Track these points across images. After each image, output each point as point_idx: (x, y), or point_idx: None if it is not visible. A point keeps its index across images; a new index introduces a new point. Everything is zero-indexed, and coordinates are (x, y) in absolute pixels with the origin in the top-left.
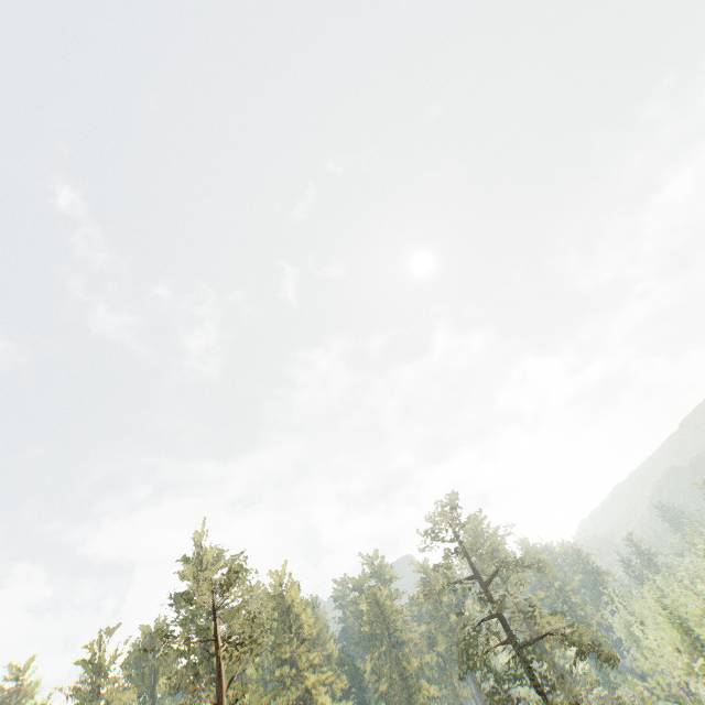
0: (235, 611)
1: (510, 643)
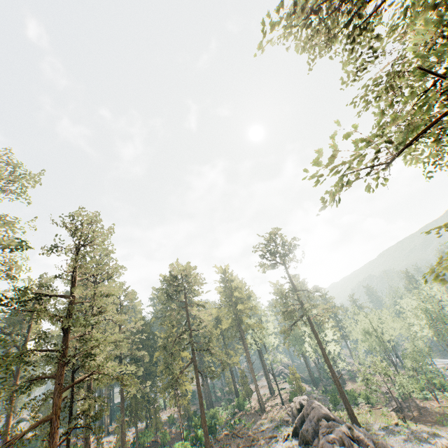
0: None
1: None
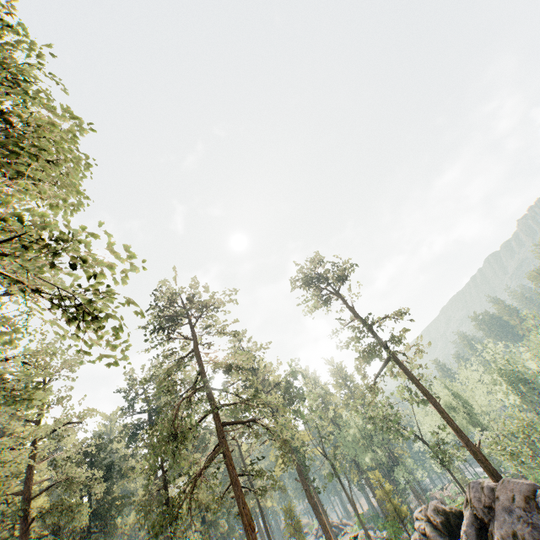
0: None
1: None
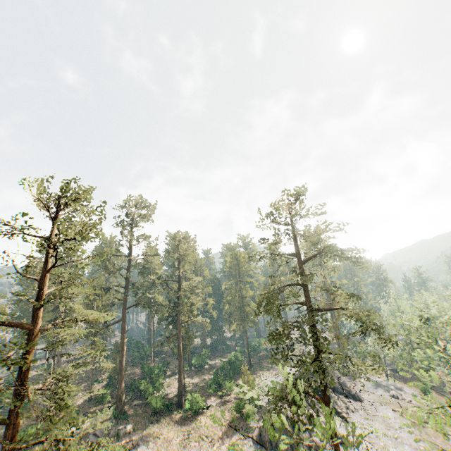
0: (62, 222)
1: (305, 305)
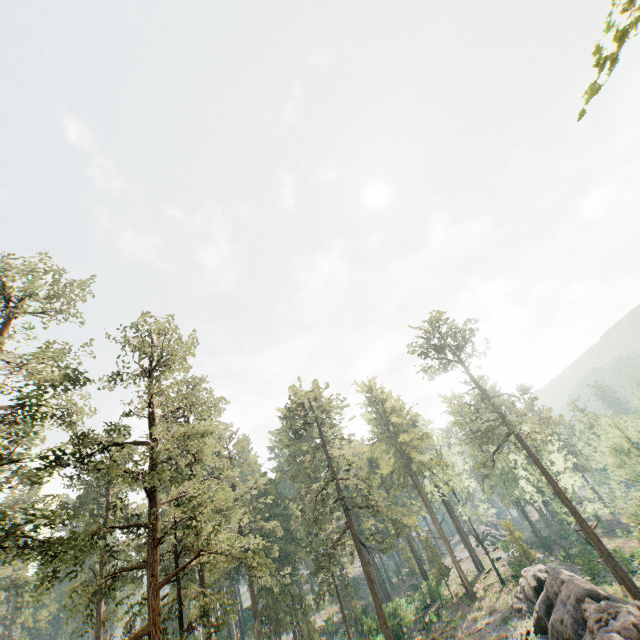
0: None
1: None
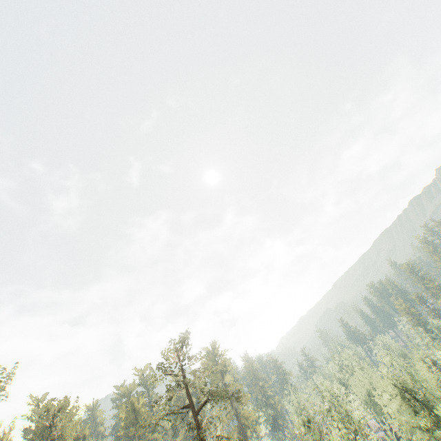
0: None
1: None
